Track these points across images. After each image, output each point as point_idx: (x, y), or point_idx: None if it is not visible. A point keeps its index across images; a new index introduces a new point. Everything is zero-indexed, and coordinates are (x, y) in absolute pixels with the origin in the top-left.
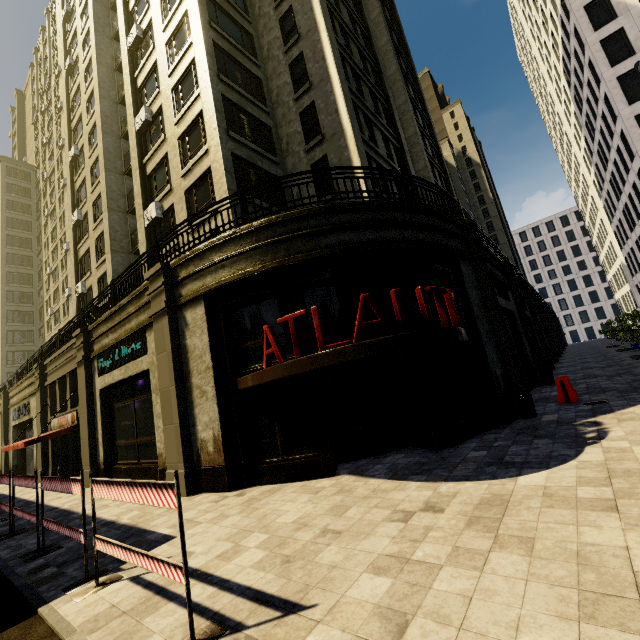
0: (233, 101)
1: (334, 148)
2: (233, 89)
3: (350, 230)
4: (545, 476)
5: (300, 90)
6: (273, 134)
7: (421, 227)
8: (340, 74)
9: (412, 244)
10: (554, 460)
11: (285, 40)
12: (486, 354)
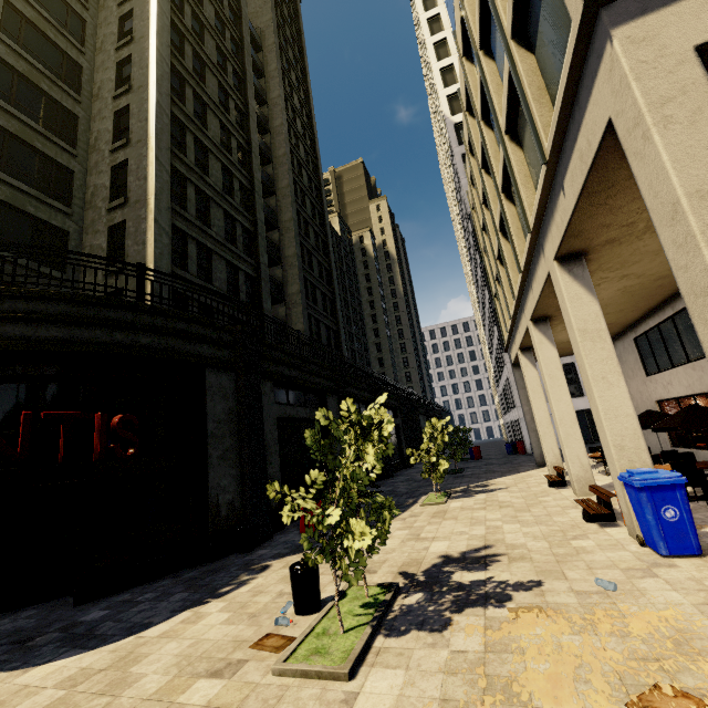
0: (8, 129)
1: (134, 216)
2: (14, 116)
3: (26, 322)
4: (62, 665)
5: (117, 143)
6: (75, 180)
7: (149, 330)
8: (161, 142)
9: (120, 349)
10: (124, 633)
11: (118, 85)
12: (208, 478)
